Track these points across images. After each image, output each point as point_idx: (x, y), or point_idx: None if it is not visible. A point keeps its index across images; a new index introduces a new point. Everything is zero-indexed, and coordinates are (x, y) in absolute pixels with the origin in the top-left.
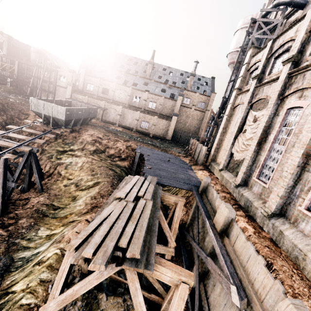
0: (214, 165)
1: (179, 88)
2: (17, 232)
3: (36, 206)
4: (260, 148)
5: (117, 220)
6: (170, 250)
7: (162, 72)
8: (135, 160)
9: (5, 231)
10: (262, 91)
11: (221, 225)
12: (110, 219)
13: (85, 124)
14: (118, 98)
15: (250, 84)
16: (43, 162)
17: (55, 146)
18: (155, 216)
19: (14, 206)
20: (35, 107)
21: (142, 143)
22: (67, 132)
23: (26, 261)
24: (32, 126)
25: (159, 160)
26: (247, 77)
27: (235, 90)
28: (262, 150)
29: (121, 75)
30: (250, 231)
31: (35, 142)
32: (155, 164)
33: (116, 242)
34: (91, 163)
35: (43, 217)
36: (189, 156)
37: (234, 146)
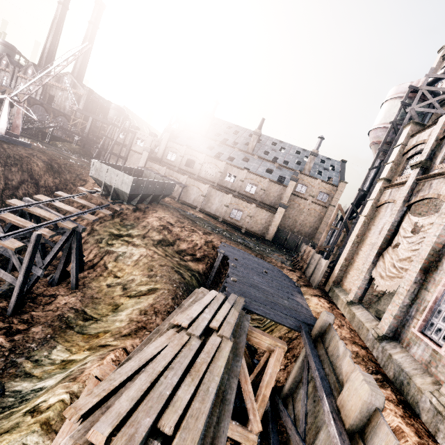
0: (338, 292)
1: (291, 170)
2: (23, 346)
3: (61, 309)
4: (426, 278)
5: (167, 370)
6: (251, 437)
7: (270, 146)
8: (214, 264)
9: (9, 340)
10: (430, 186)
11: (353, 415)
12: (155, 365)
13: (155, 203)
14: (206, 174)
15: (407, 175)
16: (88, 246)
17: (109, 227)
18: (233, 371)
19: (33, 303)
20: (96, 172)
21: (229, 240)
22: (129, 210)
23: (21, 399)
24: (87, 196)
25: (250, 269)
26: (402, 165)
27: (381, 181)
28: (430, 283)
29: (214, 145)
30: (409, 440)
31: (84, 217)
32: (244, 274)
33: (155, 418)
34: (151, 257)
35: (66, 329)
36: (298, 271)
37: (376, 268)
